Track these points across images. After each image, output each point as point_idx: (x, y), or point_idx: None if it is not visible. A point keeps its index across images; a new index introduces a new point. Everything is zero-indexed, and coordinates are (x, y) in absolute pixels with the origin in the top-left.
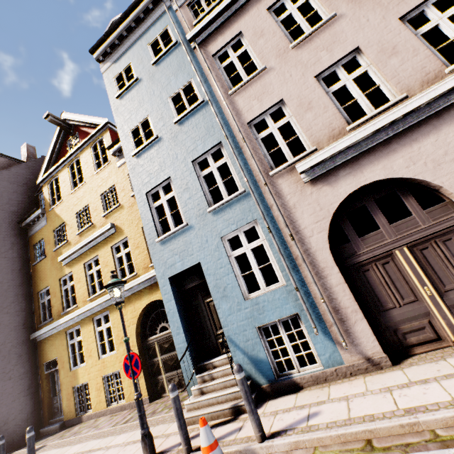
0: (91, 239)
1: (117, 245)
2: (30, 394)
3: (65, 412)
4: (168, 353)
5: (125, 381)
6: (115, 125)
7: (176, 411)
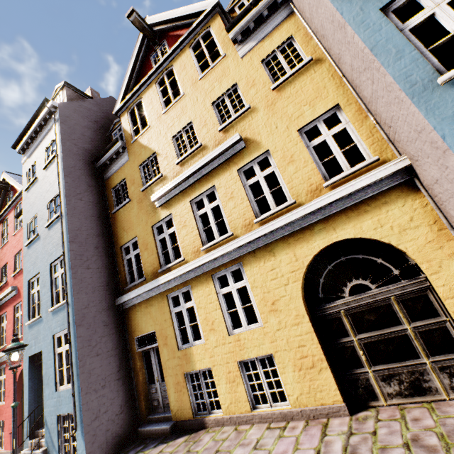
0: (204, 162)
1: (247, 167)
2: (121, 377)
3: (174, 408)
4: (375, 331)
5: (287, 373)
6: (224, 12)
7: None
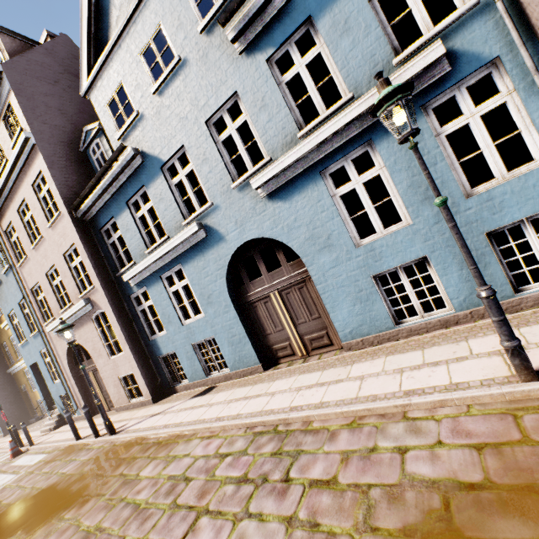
0: None
1: None
2: (18, 403)
3: (38, 412)
4: None
5: None
6: None
7: (15, 434)
